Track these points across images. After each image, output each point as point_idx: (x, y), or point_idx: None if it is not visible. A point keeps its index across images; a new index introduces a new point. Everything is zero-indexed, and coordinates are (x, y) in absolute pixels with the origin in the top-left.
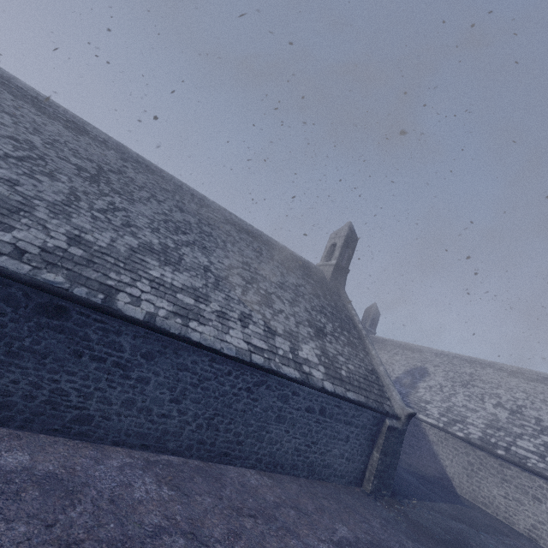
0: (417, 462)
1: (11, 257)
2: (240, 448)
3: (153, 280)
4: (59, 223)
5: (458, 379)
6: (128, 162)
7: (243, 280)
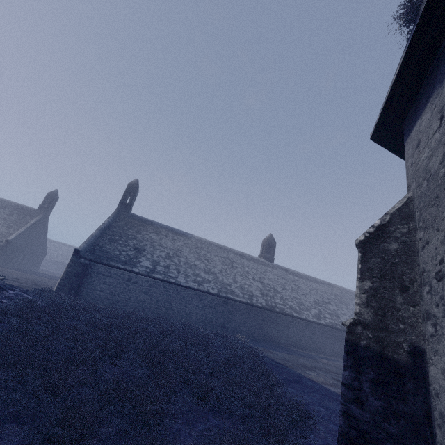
0: None
1: None
2: None
3: None
4: None
5: None
6: (328, 286)
7: None
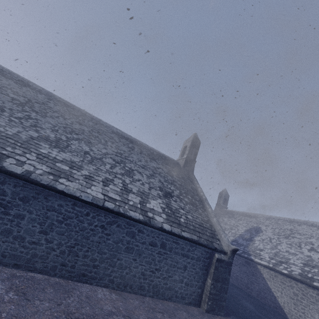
0: (257, 295)
1: None
2: (95, 270)
3: (41, 154)
4: None
5: (282, 233)
6: (52, 100)
7: (114, 161)
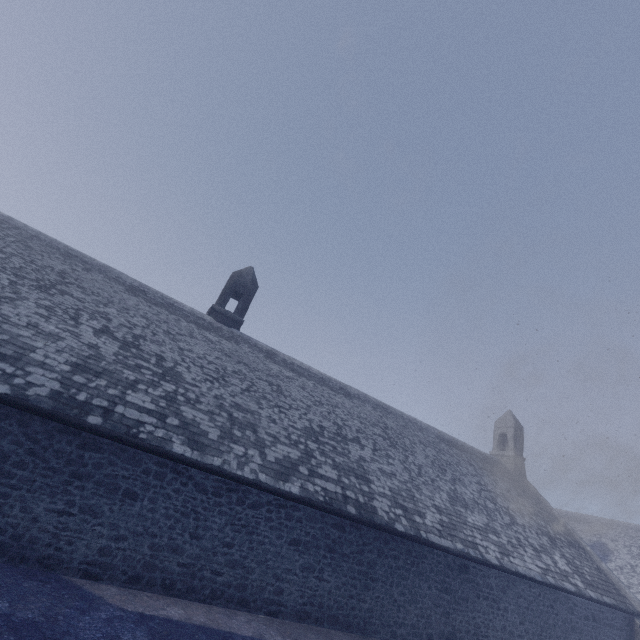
0: None
1: (442, 537)
2: None
3: (474, 527)
4: (424, 498)
5: None
6: (376, 409)
7: (491, 502)
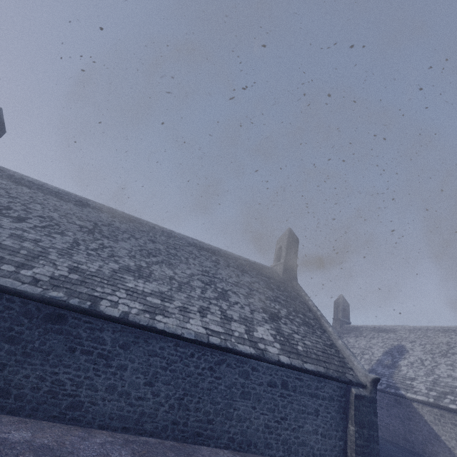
0: (423, 450)
1: (30, 284)
2: (211, 427)
3: (129, 289)
4: (64, 261)
5: (436, 350)
6: (116, 218)
7: (202, 283)
